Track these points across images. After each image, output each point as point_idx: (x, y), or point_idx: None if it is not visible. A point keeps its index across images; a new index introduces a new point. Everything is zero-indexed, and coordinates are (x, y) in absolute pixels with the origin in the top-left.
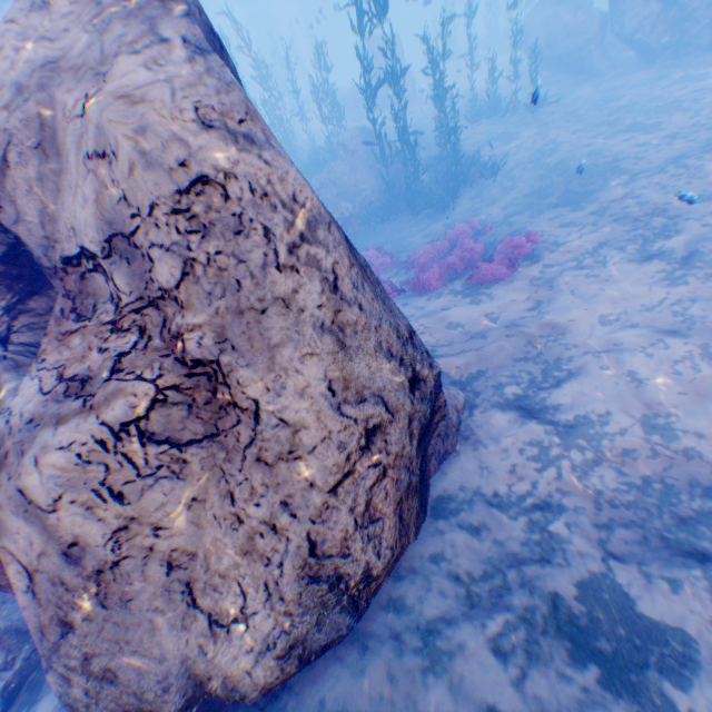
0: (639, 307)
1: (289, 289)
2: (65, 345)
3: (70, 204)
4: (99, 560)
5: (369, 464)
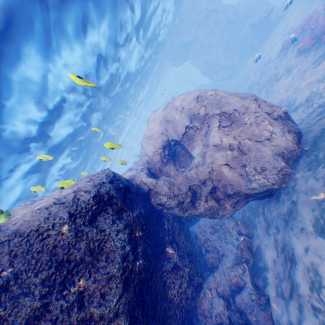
0: (289, 83)
1: (220, 97)
2: (194, 141)
3: (179, 124)
4: (235, 145)
5: (260, 102)
